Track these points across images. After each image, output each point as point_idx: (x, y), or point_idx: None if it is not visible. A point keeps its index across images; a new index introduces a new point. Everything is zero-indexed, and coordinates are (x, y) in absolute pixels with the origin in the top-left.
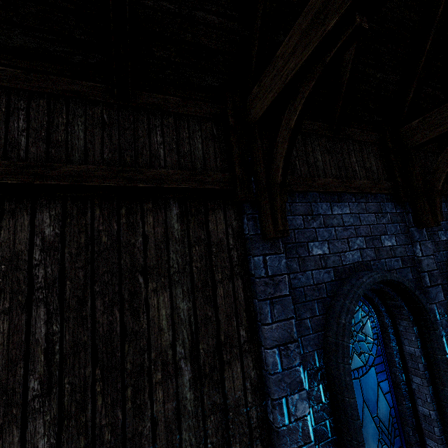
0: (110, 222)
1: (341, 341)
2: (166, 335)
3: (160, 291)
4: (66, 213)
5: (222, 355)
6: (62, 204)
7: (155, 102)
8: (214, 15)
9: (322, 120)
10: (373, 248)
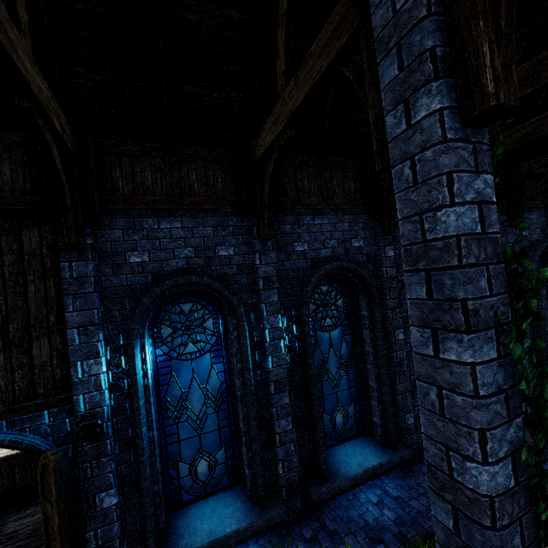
0: None
1: (131, 325)
2: None
3: None
4: None
5: (31, 333)
6: None
7: None
8: None
9: (157, 140)
10: (204, 257)
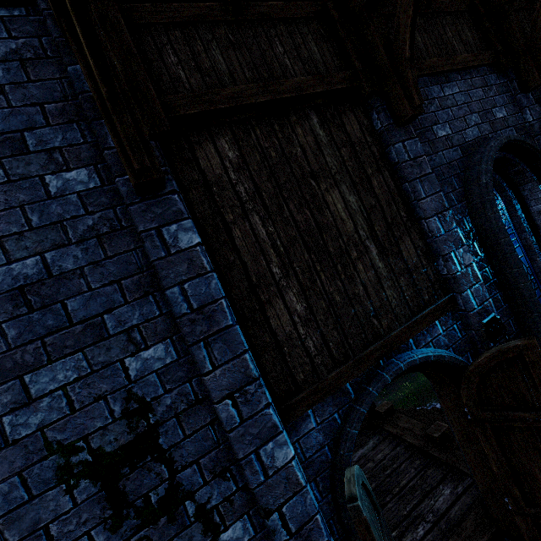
0: (271, 139)
1: (487, 197)
2: (348, 224)
3: (330, 190)
4: (235, 137)
5: (393, 233)
6: (229, 131)
7: (263, 11)
8: None
9: None
10: (488, 122)
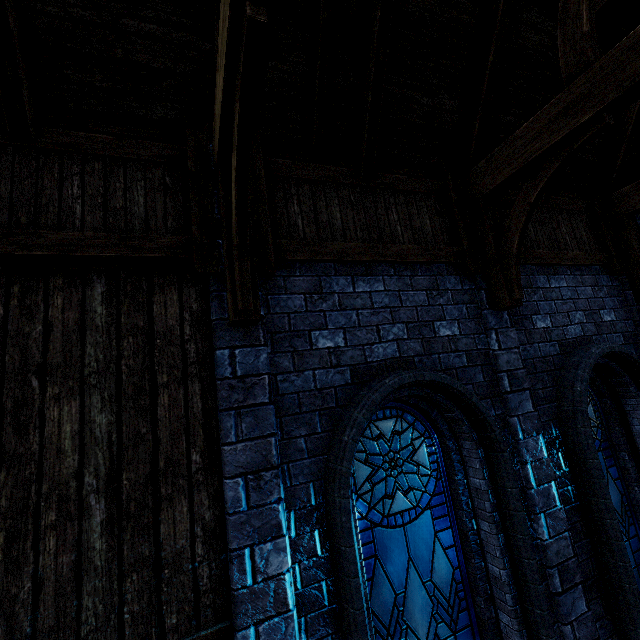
0: None
1: (340, 466)
2: (69, 460)
3: (65, 399)
4: None
5: (159, 488)
6: None
7: (72, 142)
8: (153, 23)
9: (344, 163)
10: (420, 339)
